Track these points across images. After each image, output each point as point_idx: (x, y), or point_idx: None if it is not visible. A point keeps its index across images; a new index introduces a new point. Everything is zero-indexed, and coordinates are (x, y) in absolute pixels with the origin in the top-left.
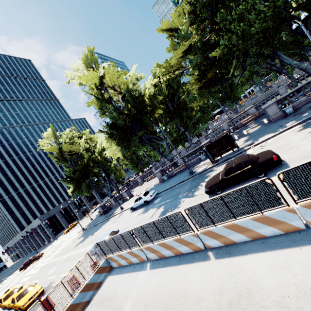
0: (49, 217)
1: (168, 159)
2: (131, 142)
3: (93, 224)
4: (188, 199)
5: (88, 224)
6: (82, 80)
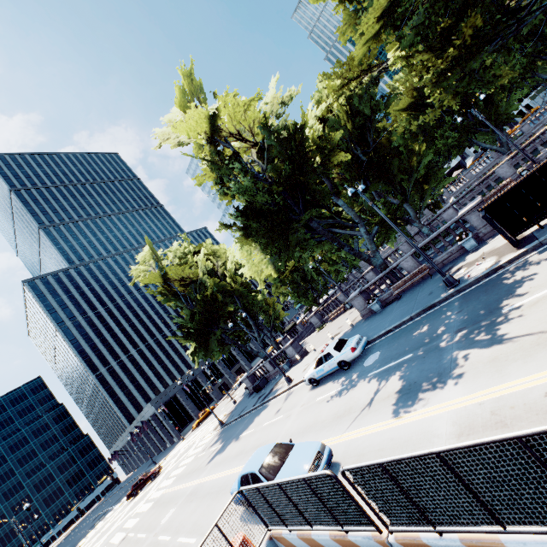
0: (167, 401)
1: (376, 265)
2: (290, 239)
3: (237, 413)
4: (483, 351)
5: (229, 413)
6: (180, 132)
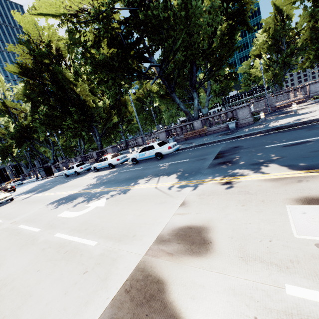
0: None
1: (50, 163)
2: (22, 147)
3: None
4: None
5: None
6: None
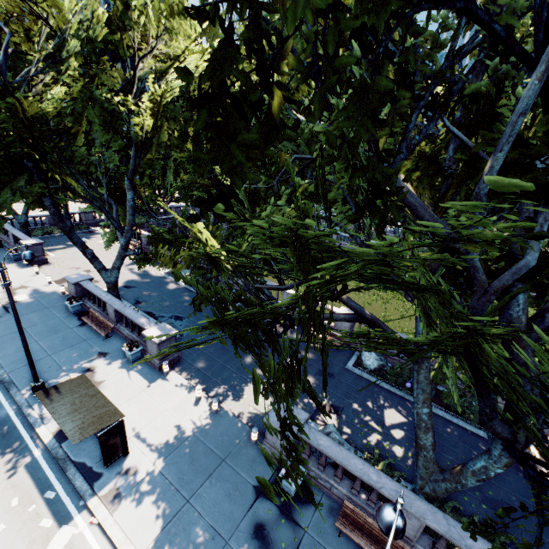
0: None
1: (104, 280)
2: (2, 190)
3: None
4: None
5: None
6: None
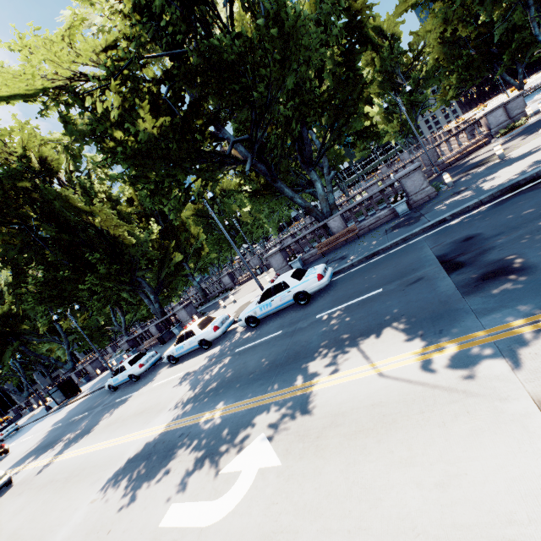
0: None
1: (67, 369)
2: (4, 356)
3: None
4: None
5: None
6: None
